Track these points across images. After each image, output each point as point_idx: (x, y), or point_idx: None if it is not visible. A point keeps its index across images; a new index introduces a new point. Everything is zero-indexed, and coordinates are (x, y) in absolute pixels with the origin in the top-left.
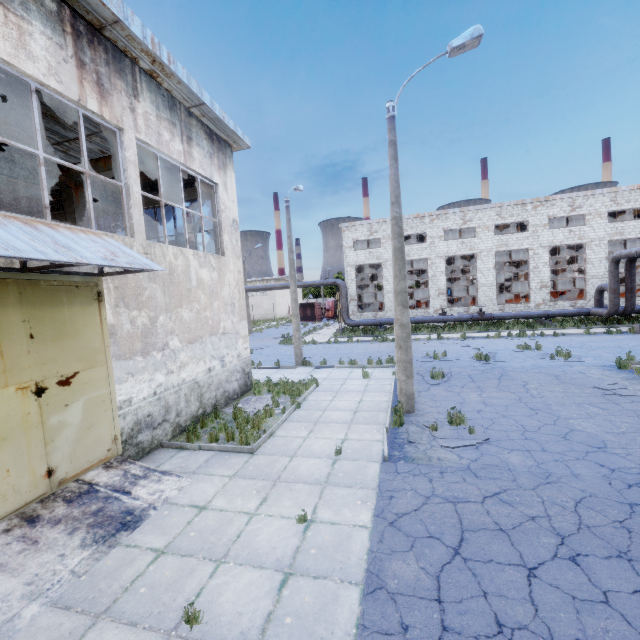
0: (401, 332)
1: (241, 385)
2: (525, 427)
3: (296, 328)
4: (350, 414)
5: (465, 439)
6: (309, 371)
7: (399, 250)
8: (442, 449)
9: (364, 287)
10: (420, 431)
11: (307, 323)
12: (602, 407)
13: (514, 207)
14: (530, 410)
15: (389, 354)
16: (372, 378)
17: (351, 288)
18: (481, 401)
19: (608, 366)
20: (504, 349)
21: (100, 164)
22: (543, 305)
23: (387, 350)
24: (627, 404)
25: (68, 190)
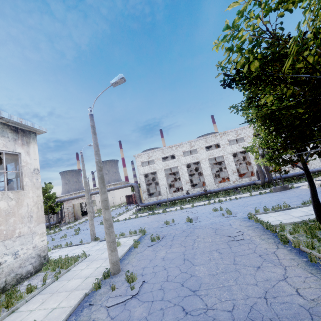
0: (105, 224)
1: (36, 266)
2: (168, 277)
3: (90, 219)
4: (81, 281)
5: (125, 295)
6: (94, 244)
7: (100, 178)
8: (104, 309)
9: (156, 183)
10: (106, 292)
11: (127, 206)
12: (221, 252)
13: (212, 137)
14: (182, 261)
15: (148, 224)
16: (122, 245)
17: (143, 186)
18: (163, 257)
19: (246, 218)
20: (206, 212)
21: None
22: (236, 181)
23: (150, 221)
24: (235, 247)
25: None
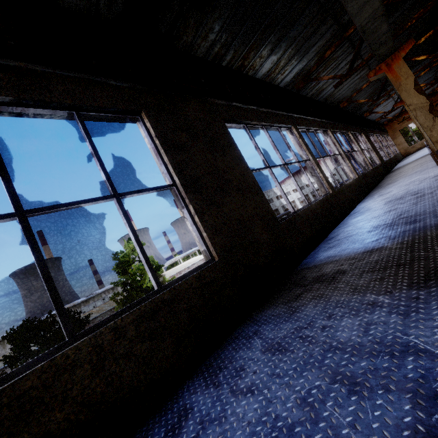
0: None
1: None
2: None
3: None
4: None
5: None
6: None
7: None
8: None
9: None
10: None
11: None
12: None
13: (292, 184)
14: None
15: None
16: None
17: None
18: None
19: None
20: None
21: None
22: None
23: None
24: None
25: None
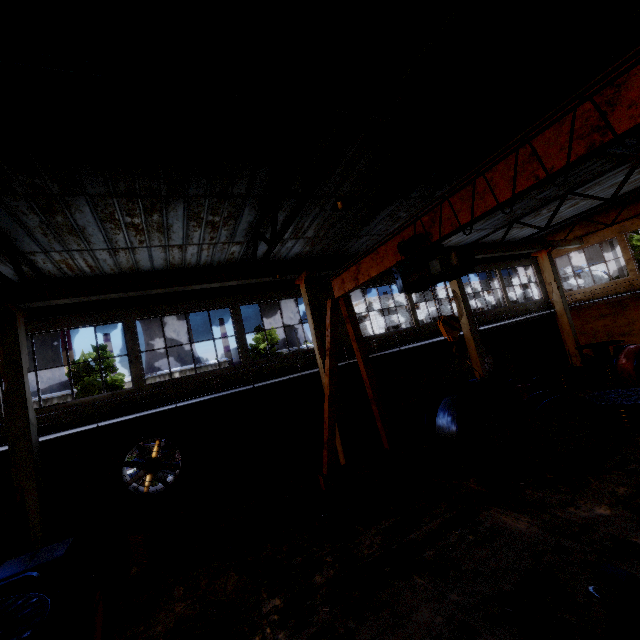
0: None
1: None
2: None
3: None
4: None
5: None
6: None
7: None
8: None
9: None
10: None
11: None
12: None
13: None
14: None
15: None
16: None
17: None
18: None
19: None
20: None
21: (560, 243)
22: None
23: None
24: None
25: (549, 253)
